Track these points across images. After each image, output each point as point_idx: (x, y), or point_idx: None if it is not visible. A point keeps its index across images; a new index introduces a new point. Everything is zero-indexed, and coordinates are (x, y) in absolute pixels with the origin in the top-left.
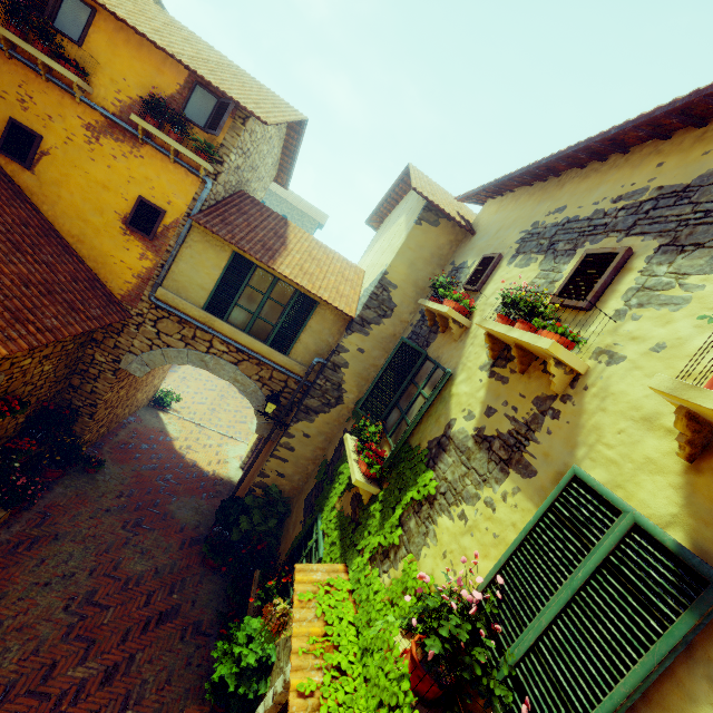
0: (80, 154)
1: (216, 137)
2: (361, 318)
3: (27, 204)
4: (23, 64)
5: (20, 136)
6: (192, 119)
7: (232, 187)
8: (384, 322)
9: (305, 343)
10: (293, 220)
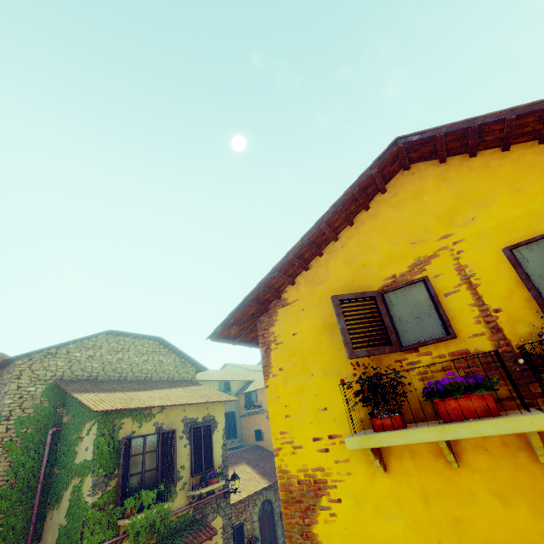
0: (269, 426)
1: None
2: None
3: (266, 450)
4: (251, 415)
5: (258, 433)
6: None
7: None
8: None
9: None
10: None
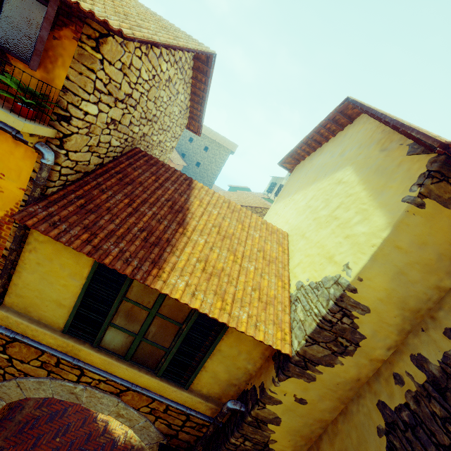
0: None
1: (54, 76)
2: (302, 356)
3: None
4: None
5: None
6: (9, 48)
7: (114, 148)
8: (342, 361)
9: (213, 371)
10: (213, 149)
